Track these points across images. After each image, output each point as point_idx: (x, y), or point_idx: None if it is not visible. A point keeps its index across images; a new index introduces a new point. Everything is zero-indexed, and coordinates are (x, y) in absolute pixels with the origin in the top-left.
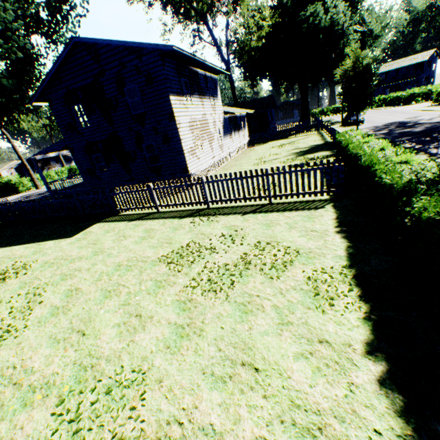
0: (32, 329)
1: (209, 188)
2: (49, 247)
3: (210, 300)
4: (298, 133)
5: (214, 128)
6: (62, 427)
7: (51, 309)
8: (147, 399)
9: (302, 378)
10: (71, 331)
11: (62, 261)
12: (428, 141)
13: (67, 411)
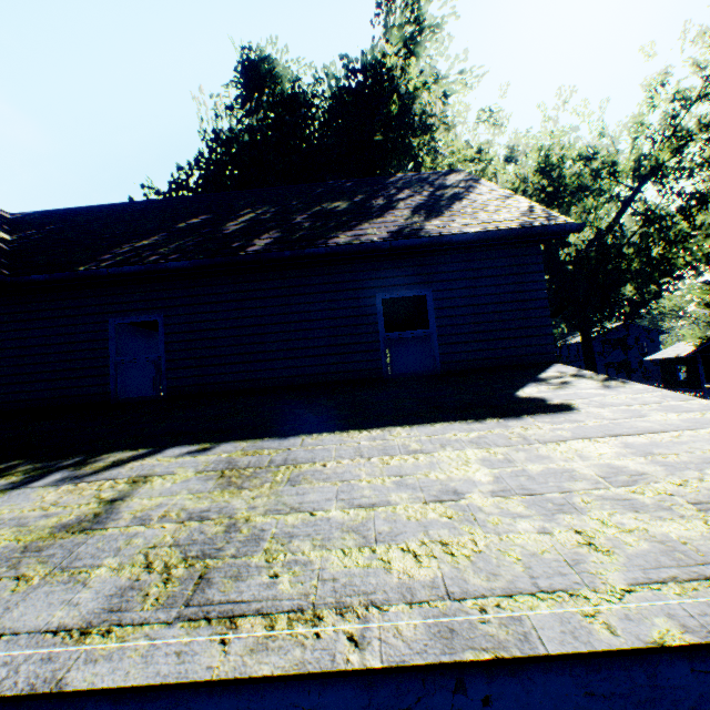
0: None
1: None
2: None
3: None
4: None
5: None
6: None
7: None
8: None
9: None
10: None
11: None
12: None
13: None
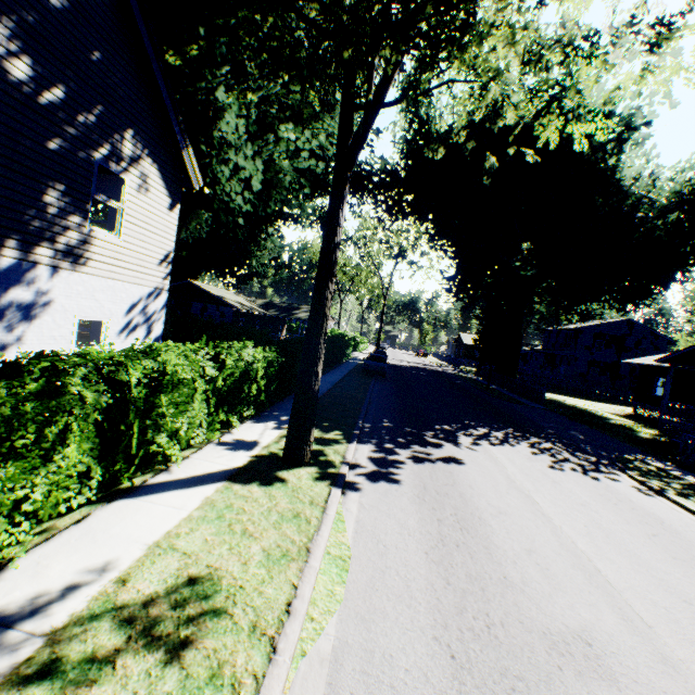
0: None
1: None
2: None
3: None
4: None
5: None
6: None
7: None
8: None
9: None
10: None
11: None
12: None
13: None
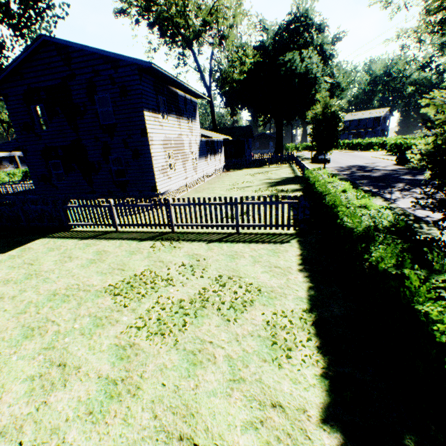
0: None
1: (175, 210)
2: None
3: (155, 346)
4: (272, 163)
5: (189, 149)
6: None
7: None
8: None
9: None
10: None
11: None
12: (383, 186)
13: None
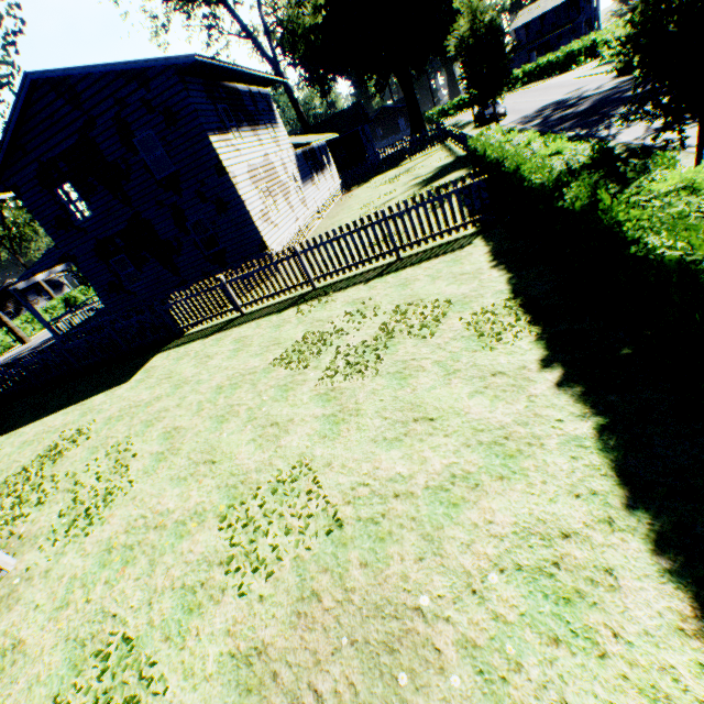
0: (142, 482)
1: (308, 259)
2: (100, 402)
3: (357, 382)
4: (414, 153)
5: (285, 175)
6: (237, 534)
7: (154, 456)
8: (321, 482)
9: (481, 409)
10: (195, 466)
11: (133, 410)
12: (597, 121)
13: (235, 521)
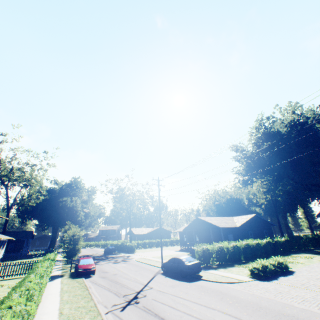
0: None
1: None
2: None
3: None
4: (41, 255)
5: None
6: None
7: None
8: None
9: None
10: None
11: None
12: None
13: None
